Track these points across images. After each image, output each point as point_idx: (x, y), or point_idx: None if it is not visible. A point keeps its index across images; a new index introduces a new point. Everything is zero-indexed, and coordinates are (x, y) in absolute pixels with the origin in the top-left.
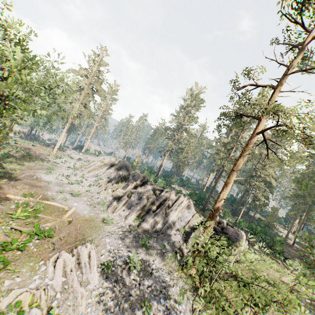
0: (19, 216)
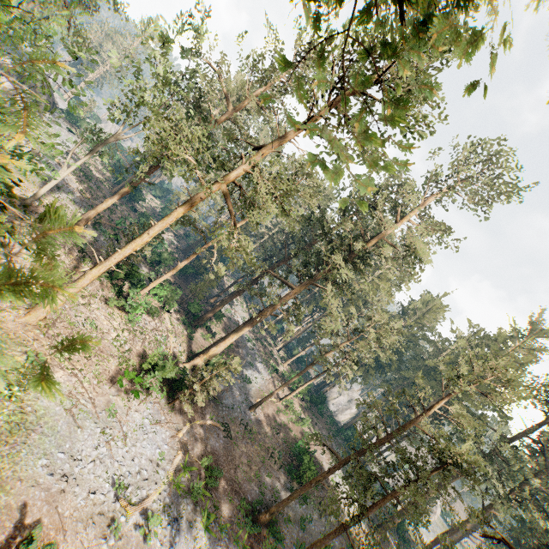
0: None
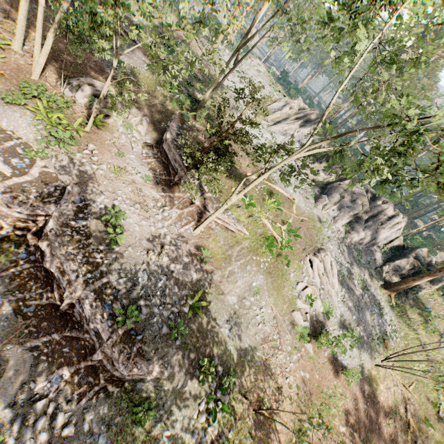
0: (269, 207)
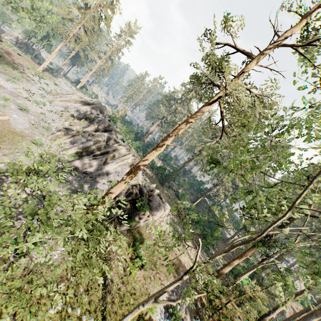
0: None
